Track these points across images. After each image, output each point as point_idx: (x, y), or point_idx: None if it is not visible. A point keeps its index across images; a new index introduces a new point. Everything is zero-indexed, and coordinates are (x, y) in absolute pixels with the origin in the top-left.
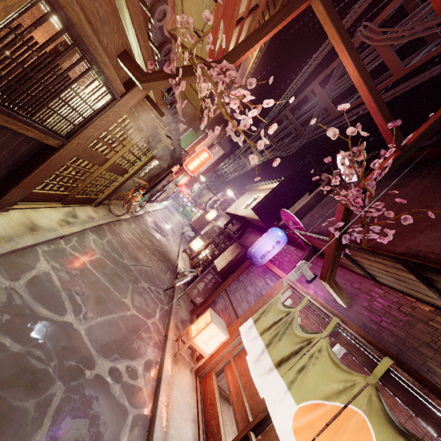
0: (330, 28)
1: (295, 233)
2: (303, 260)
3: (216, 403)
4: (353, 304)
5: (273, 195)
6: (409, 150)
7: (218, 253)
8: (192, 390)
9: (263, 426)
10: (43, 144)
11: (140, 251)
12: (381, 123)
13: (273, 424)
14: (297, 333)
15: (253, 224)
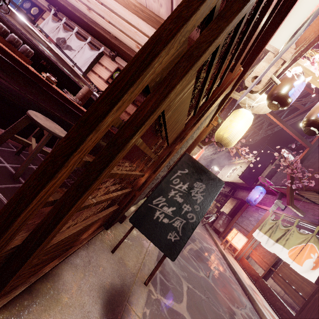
0: None
1: (269, 187)
2: (277, 199)
3: (251, 266)
4: (306, 215)
5: (249, 168)
6: (313, 146)
7: (221, 205)
8: (237, 263)
9: (276, 265)
10: None
11: None
12: (297, 138)
13: (280, 264)
14: (282, 228)
15: (240, 186)
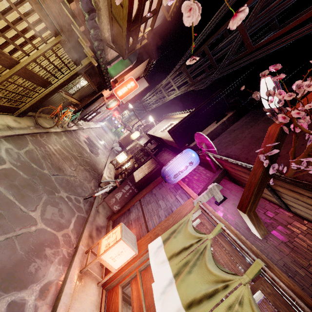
0: None
1: (209, 155)
2: (215, 183)
3: None
4: (270, 237)
5: (186, 121)
6: None
7: (137, 167)
8: (96, 308)
9: None
10: None
11: (66, 162)
12: None
13: None
14: (210, 269)
15: (167, 145)
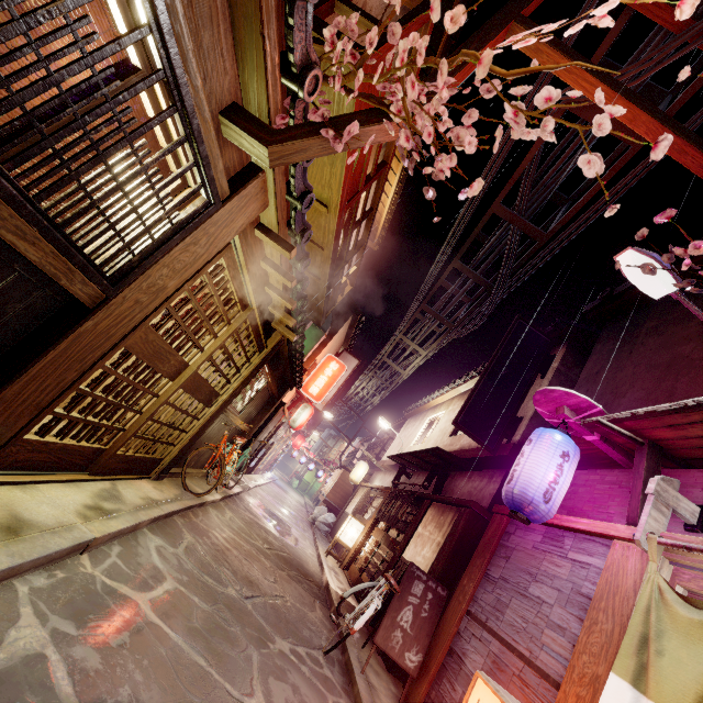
0: (550, 56)
1: (600, 421)
2: (656, 476)
3: None
4: None
5: (481, 391)
6: None
7: (406, 536)
8: None
9: None
10: (60, 305)
11: (254, 564)
12: (700, 163)
13: None
14: None
15: (457, 459)
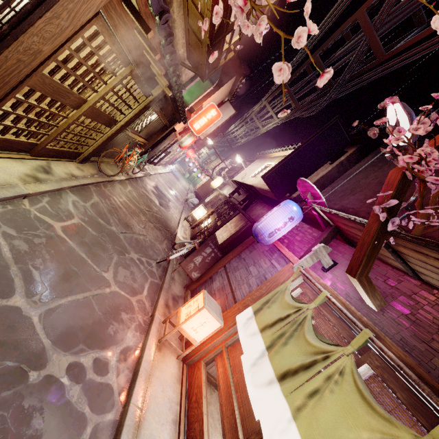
0: None
1: (315, 209)
2: (322, 244)
3: (202, 402)
4: (388, 309)
5: (288, 162)
6: None
7: (221, 224)
8: (177, 381)
9: None
10: None
11: (134, 217)
12: None
13: None
14: (309, 340)
15: (261, 195)
